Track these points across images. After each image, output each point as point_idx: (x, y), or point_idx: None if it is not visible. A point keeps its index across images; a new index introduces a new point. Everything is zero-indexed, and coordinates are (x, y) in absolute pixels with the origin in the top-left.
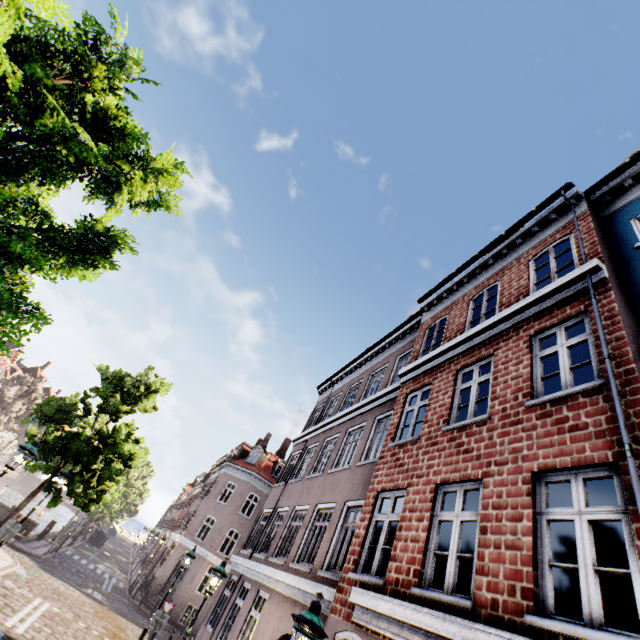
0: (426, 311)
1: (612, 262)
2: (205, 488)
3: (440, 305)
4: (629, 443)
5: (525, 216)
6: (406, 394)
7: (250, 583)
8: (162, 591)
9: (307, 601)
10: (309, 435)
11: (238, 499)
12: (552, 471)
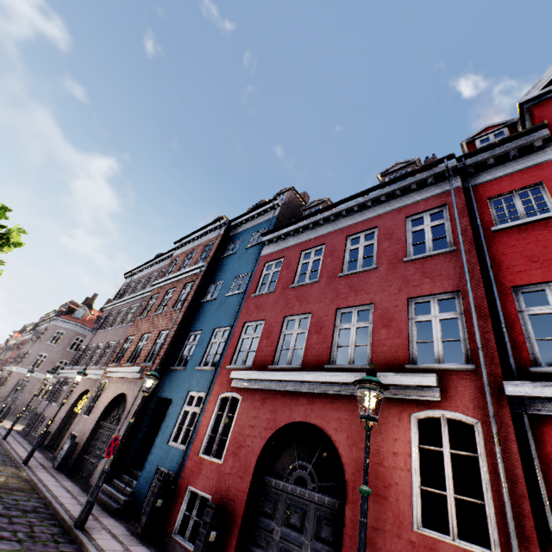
0: (177, 249)
1: (214, 262)
2: (36, 335)
3: (181, 249)
4: (173, 325)
5: (211, 222)
6: (152, 295)
7: (71, 379)
8: (5, 401)
9: (96, 377)
10: (113, 306)
11: (66, 341)
12: (164, 331)
